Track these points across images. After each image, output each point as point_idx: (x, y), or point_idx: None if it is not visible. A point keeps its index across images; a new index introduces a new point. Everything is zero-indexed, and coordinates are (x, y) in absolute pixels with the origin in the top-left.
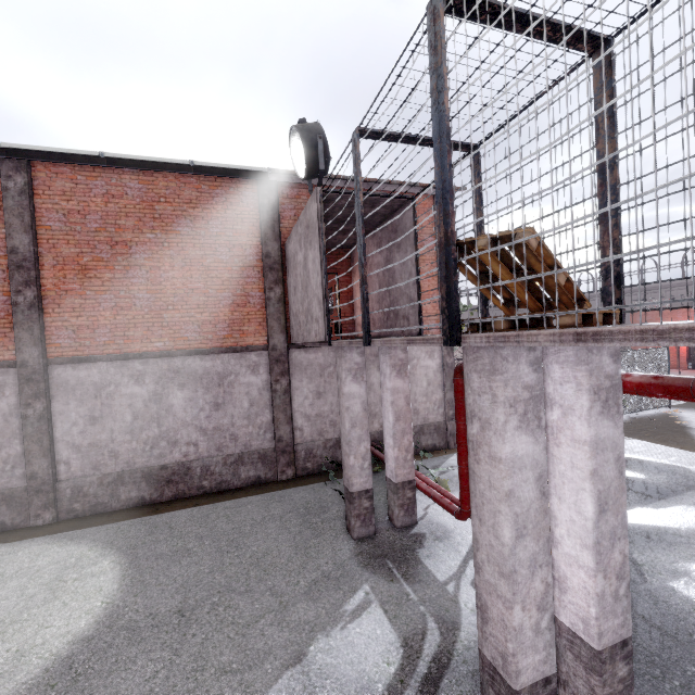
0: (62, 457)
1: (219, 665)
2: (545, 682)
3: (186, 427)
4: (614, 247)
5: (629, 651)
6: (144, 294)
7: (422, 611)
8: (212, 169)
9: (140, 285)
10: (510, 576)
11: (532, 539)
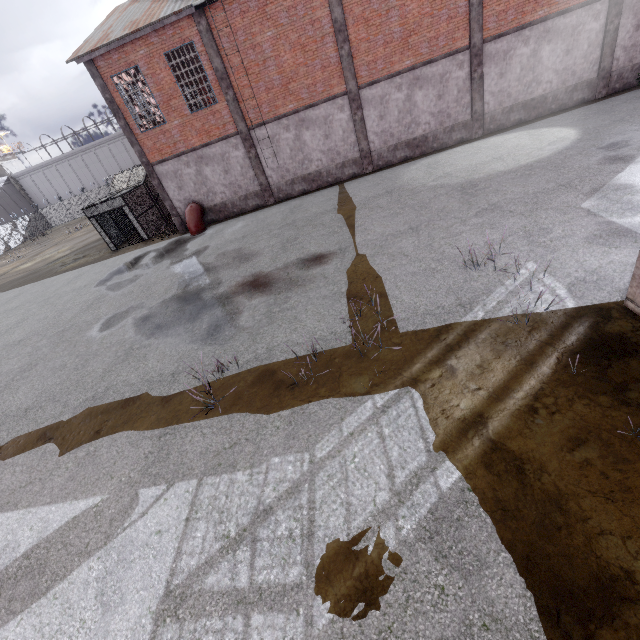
0: (486, 101)
1: None
2: None
3: (547, 71)
4: None
5: None
6: None
7: None
8: None
9: None
10: None
11: None
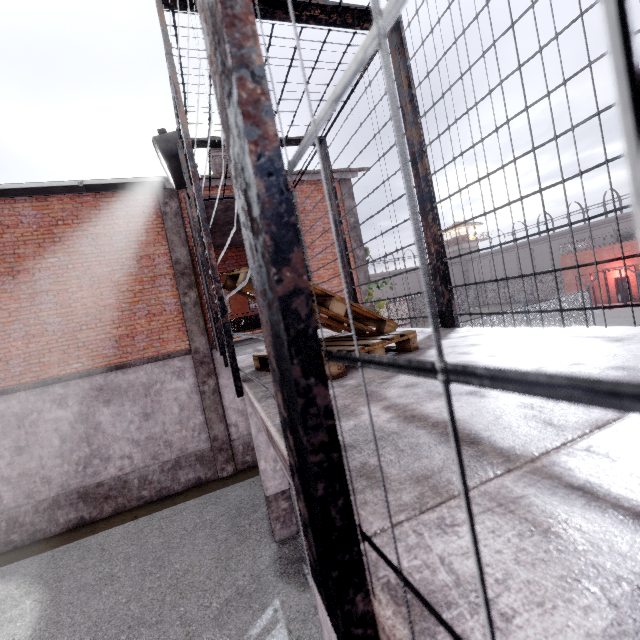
0: None
1: None
2: None
3: (117, 441)
4: (436, 243)
5: None
6: (55, 319)
7: None
8: (105, 186)
9: (49, 310)
10: None
11: None
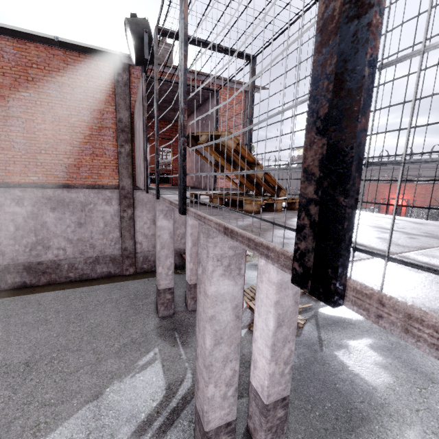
0: None
1: (42, 400)
2: (227, 425)
3: (56, 237)
4: None
5: (286, 402)
6: (21, 140)
7: (186, 366)
8: (75, 46)
9: (17, 132)
10: (208, 367)
11: (226, 345)
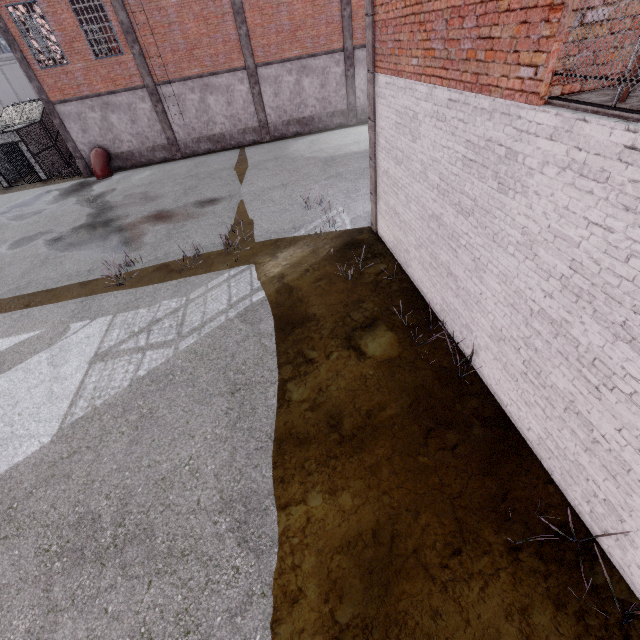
0: (358, 96)
1: None
2: None
3: None
4: None
5: None
6: None
7: None
8: None
9: None
10: None
11: None
